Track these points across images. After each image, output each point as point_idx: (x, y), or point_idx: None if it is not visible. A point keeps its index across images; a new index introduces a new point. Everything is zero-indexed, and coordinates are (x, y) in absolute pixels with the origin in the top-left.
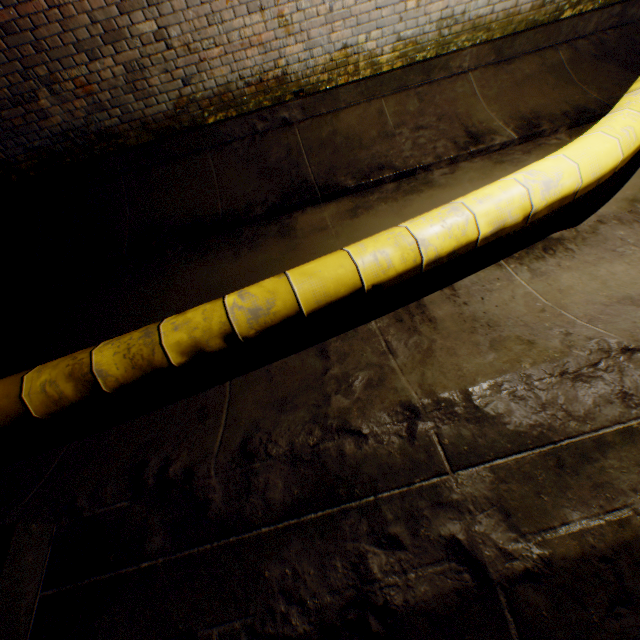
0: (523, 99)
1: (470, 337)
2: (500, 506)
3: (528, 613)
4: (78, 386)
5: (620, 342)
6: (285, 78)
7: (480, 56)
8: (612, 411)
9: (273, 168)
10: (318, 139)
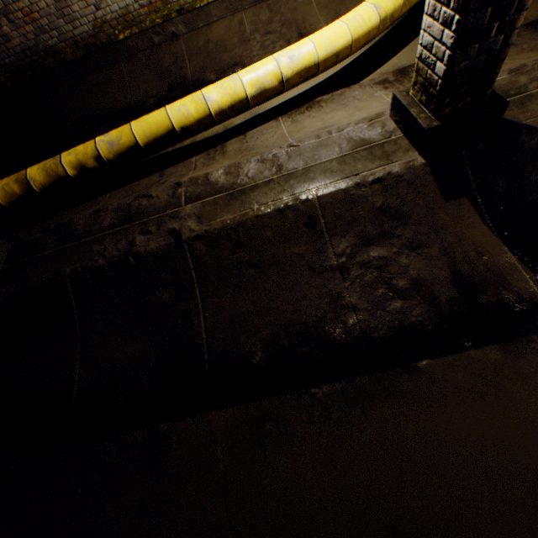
0: (346, 4)
1: (236, 157)
2: (199, 215)
3: (197, 253)
4: (21, 187)
5: (292, 143)
6: None
7: None
8: (268, 174)
9: (166, 71)
10: (197, 47)
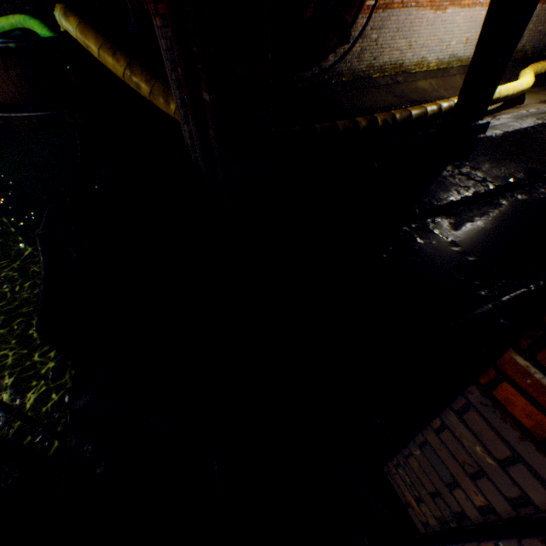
0: None
1: None
2: None
3: None
4: (437, 108)
5: None
6: (402, 65)
7: (458, 71)
8: None
9: (398, 96)
10: (411, 89)
